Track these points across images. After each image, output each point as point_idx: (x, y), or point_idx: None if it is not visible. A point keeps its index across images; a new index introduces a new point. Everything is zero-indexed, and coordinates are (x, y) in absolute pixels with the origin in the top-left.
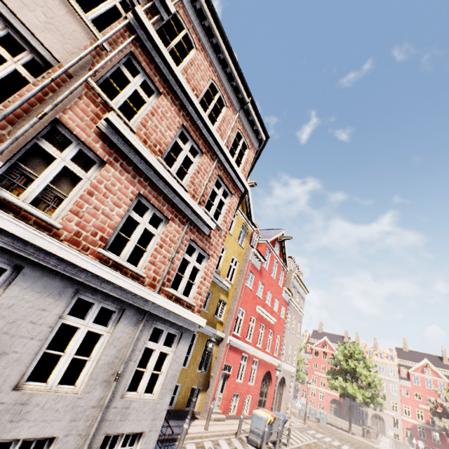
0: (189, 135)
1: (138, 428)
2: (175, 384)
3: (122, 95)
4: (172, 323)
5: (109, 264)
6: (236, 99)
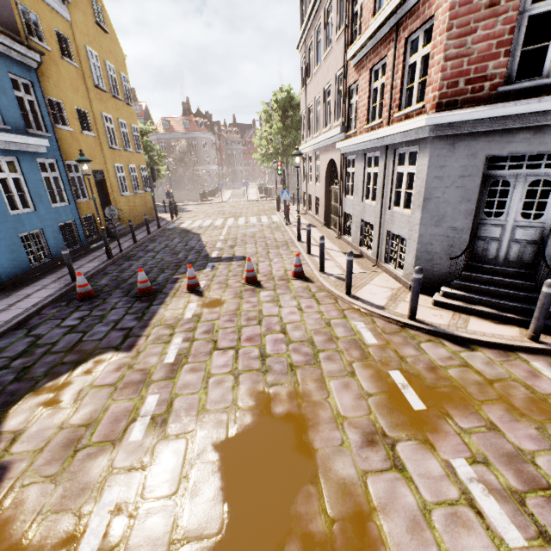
0: None
1: (401, 233)
2: (422, 201)
3: (358, 26)
4: (407, 142)
5: (370, 131)
6: None
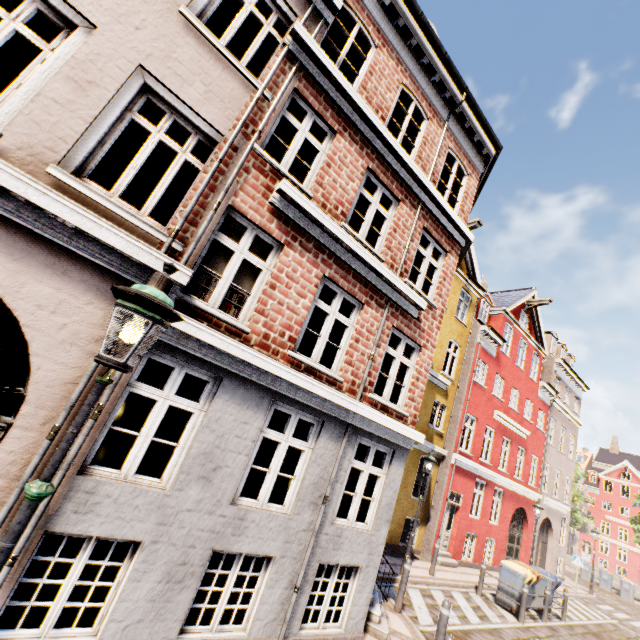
0: (378, 179)
1: (353, 561)
2: (391, 514)
3: (290, 151)
4: (380, 438)
5: (301, 369)
6: (441, 103)
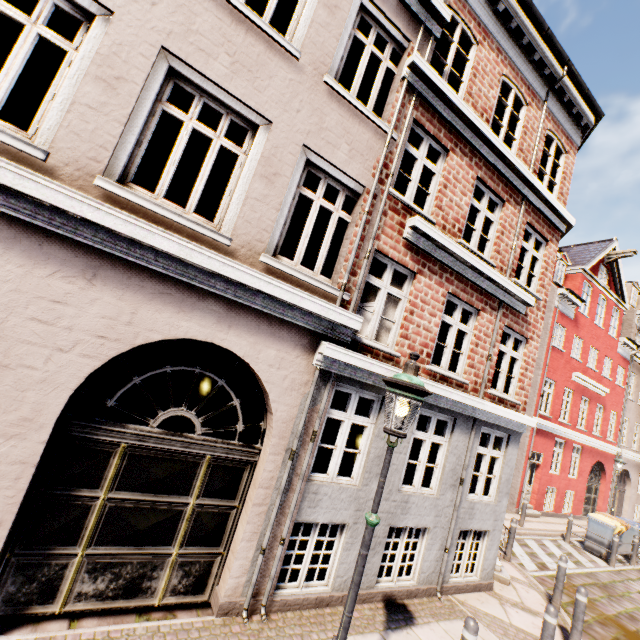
0: (485, 185)
1: (483, 526)
2: (509, 487)
3: (413, 182)
4: (498, 426)
5: (437, 378)
6: (539, 82)
